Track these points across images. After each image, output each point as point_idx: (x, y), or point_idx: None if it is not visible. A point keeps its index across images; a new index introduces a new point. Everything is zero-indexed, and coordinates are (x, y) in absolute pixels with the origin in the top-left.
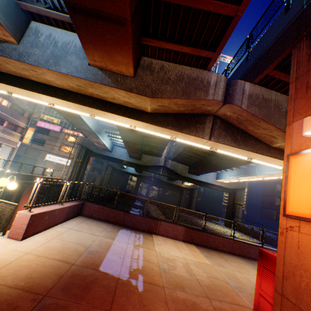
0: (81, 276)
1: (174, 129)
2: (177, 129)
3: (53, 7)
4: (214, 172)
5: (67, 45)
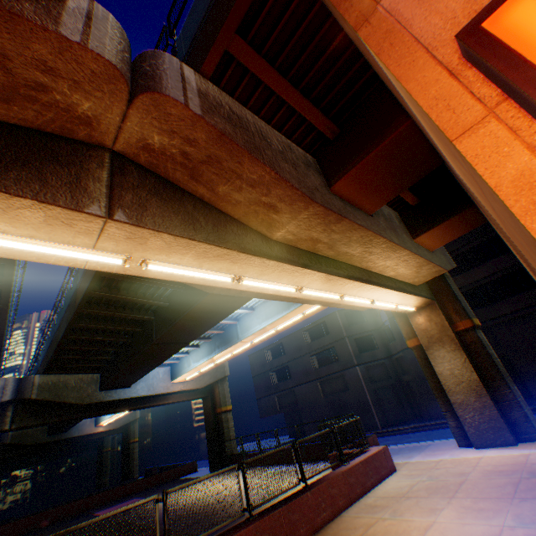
0: None
1: None
2: None
3: None
4: (164, 365)
5: None
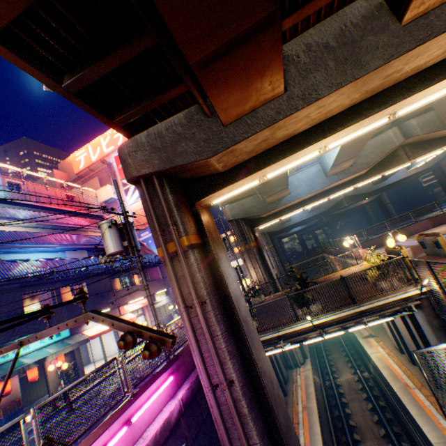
0: (414, 247)
1: (383, 171)
2: (385, 170)
3: (298, 168)
4: None
5: (308, 177)
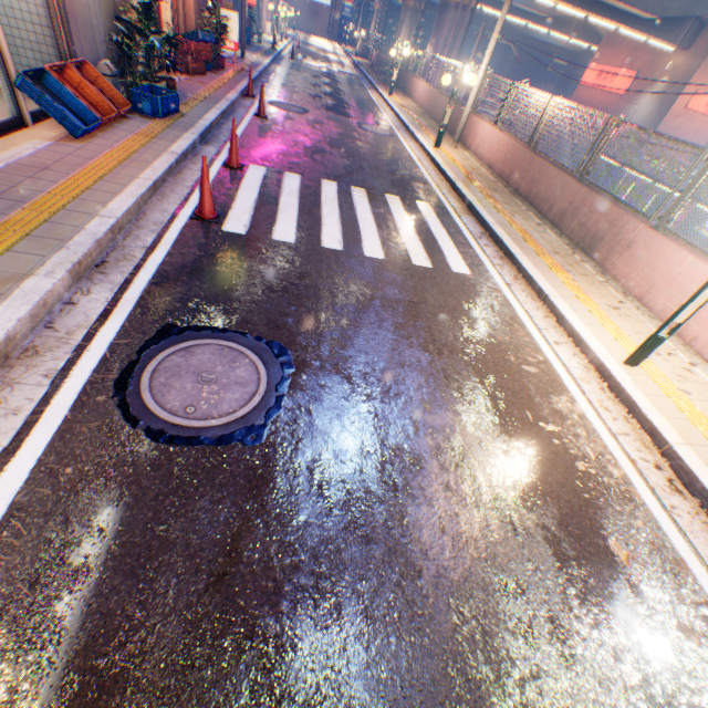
0: None
1: (552, 31)
2: (554, 31)
3: None
4: None
5: None
